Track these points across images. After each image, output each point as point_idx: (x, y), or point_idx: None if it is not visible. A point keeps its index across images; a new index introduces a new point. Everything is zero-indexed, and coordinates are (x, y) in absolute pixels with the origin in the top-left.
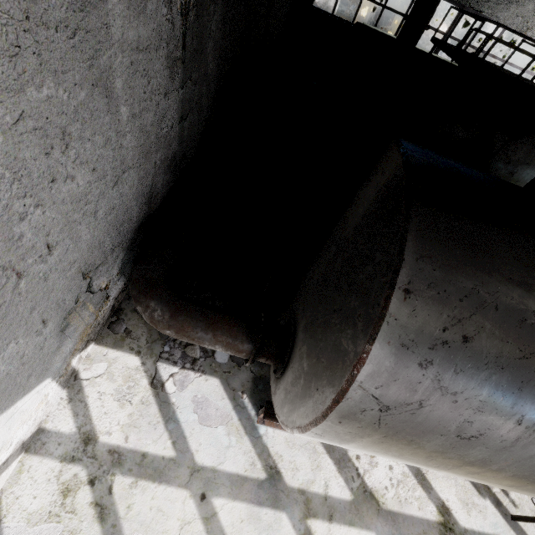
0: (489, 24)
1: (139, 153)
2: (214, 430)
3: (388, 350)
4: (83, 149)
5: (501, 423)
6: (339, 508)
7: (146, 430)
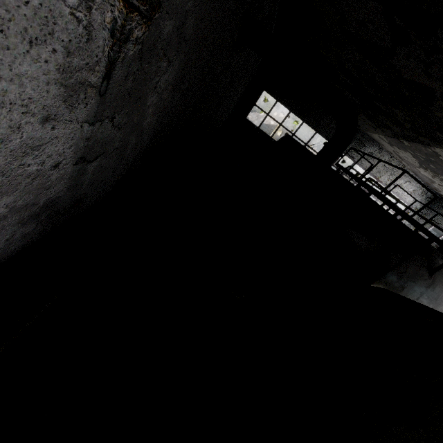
0: (355, 166)
1: None
2: None
3: None
4: None
5: None
6: None
7: None
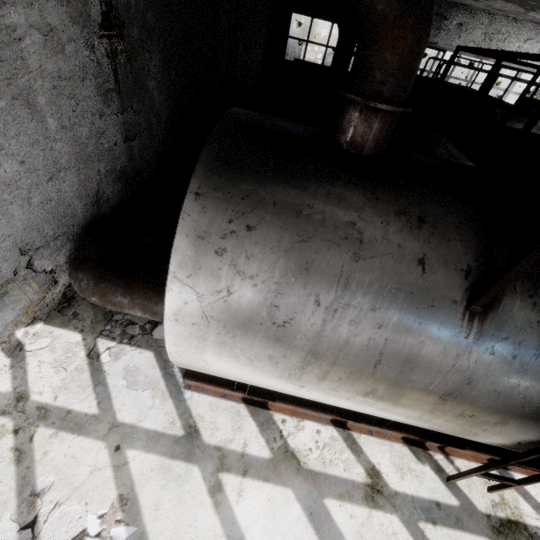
0: (448, 53)
1: (76, 159)
2: (140, 394)
3: (188, 242)
4: (8, 144)
5: (303, 305)
6: (256, 465)
7: (75, 392)
